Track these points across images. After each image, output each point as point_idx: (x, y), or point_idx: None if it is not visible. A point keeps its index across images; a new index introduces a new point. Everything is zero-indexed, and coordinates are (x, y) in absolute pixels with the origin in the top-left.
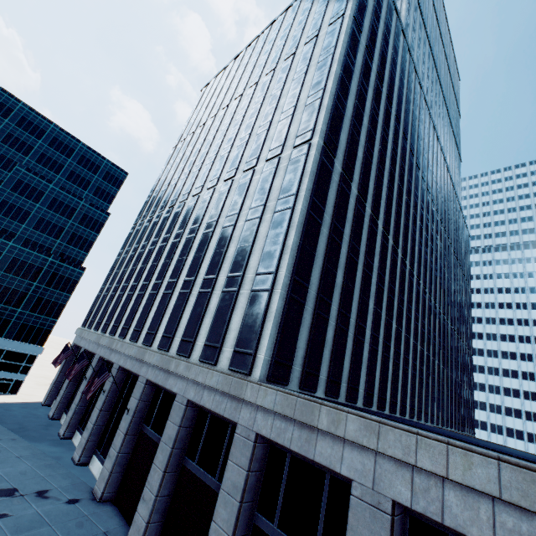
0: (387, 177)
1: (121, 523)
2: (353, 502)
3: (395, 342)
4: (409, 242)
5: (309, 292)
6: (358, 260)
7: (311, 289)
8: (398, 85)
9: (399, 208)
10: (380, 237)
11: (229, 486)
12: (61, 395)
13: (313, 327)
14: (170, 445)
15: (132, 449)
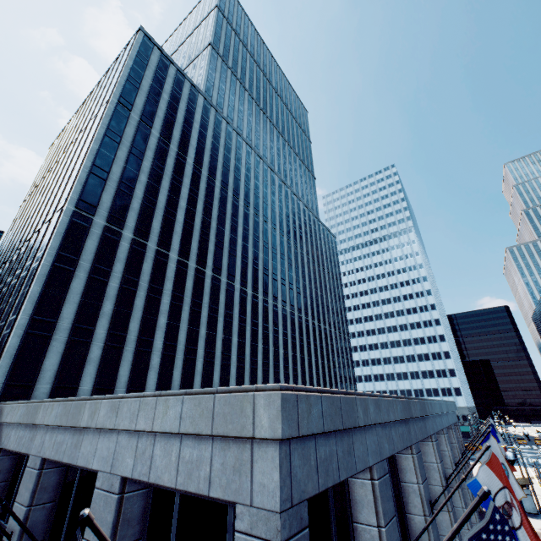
0: (183, 215)
1: None
2: None
3: (206, 344)
4: (227, 260)
5: (60, 325)
6: (136, 289)
7: (62, 322)
8: (197, 139)
9: (204, 236)
10: (175, 264)
11: None
12: None
13: (66, 351)
14: None
15: None
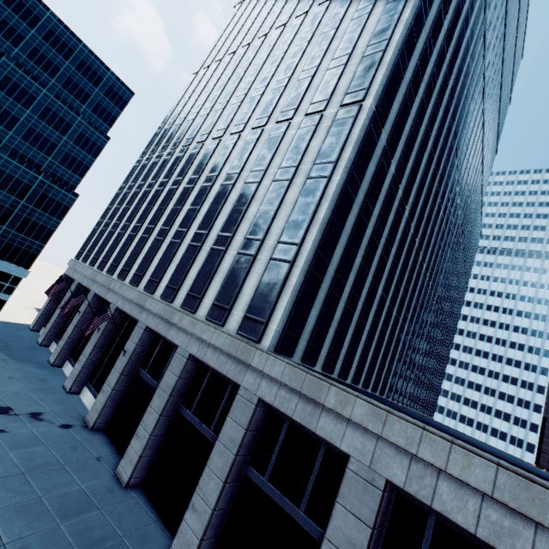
0: (426, 159)
1: (112, 451)
2: (348, 475)
3: (392, 328)
4: (428, 233)
5: (328, 270)
6: (378, 244)
7: (330, 267)
8: (463, 52)
9: (428, 195)
10: (404, 223)
11: (226, 439)
12: (51, 324)
13: (325, 305)
14: (168, 393)
15: (126, 388)
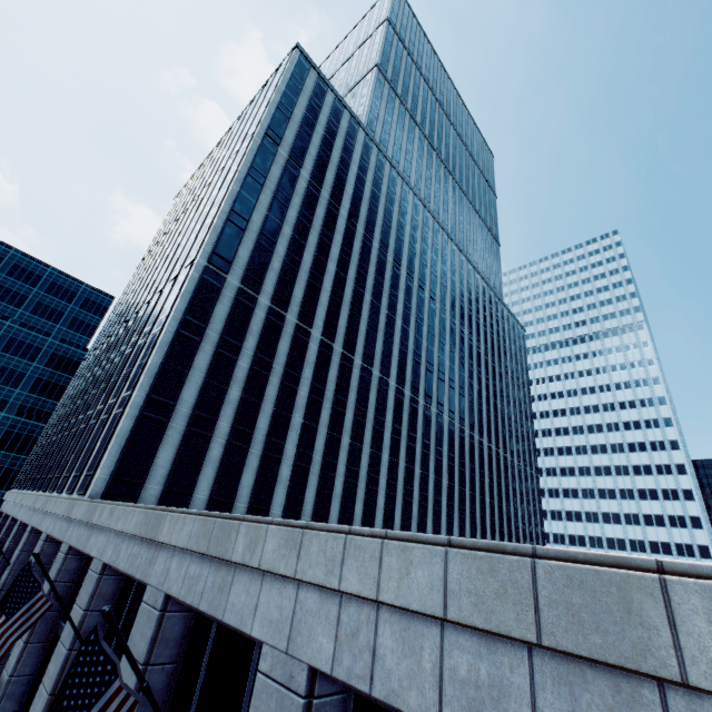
0: (331, 281)
1: None
2: (88, 575)
3: (348, 458)
4: (381, 347)
5: (178, 410)
6: (269, 373)
7: (181, 407)
8: (353, 185)
9: (355, 312)
10: (317, 346)
11: None
12: None
13: (183, 444)
14: None
15: None
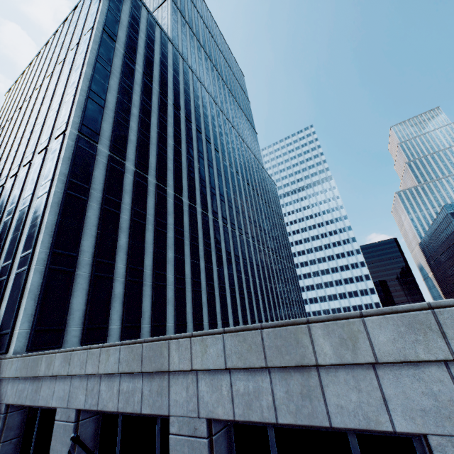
0: (172, 152)
1: None
2: (56, 426)
3: (206, 277)
4: (210, 198)
5: (81, 260)
6: (145, 222)
7: (83, 257)
8: (172, 82)
9: (191, 174)
10: (172, 200)
11: None
12: None
13: (91, 288)
14: None
15: None
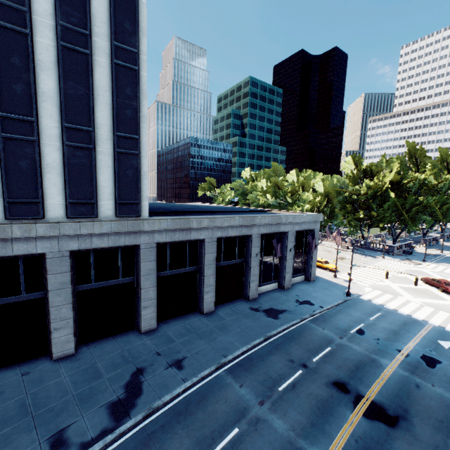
0: None
1: (13, 368)
2: (206, 244)
3: None
4: None
5: None
6: None
7: None
8: None
9: None
10: None
11: (147, 272)
12: None
13: None
14: (69, 287)
15: None
